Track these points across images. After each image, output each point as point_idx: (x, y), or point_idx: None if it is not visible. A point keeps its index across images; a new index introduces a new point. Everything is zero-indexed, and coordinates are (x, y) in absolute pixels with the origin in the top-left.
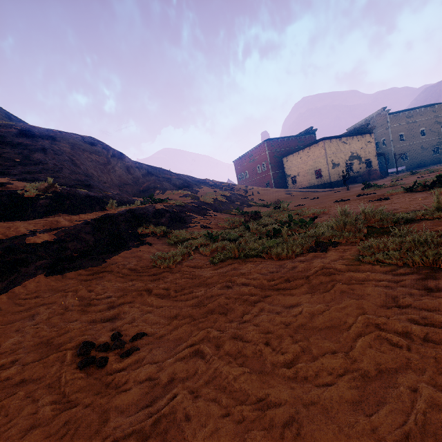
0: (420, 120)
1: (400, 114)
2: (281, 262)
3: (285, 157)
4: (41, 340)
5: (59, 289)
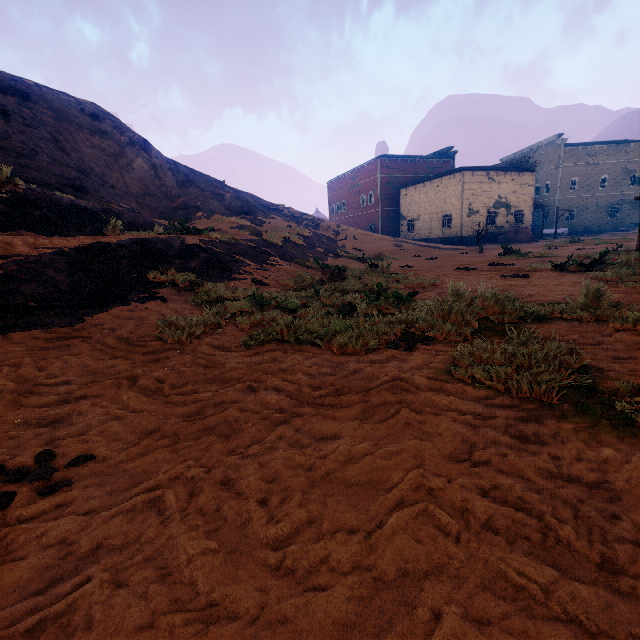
0: (605, 163)
1: (579, 149)
2: (343, 358)
3: (404, 188)
4: None
5: None
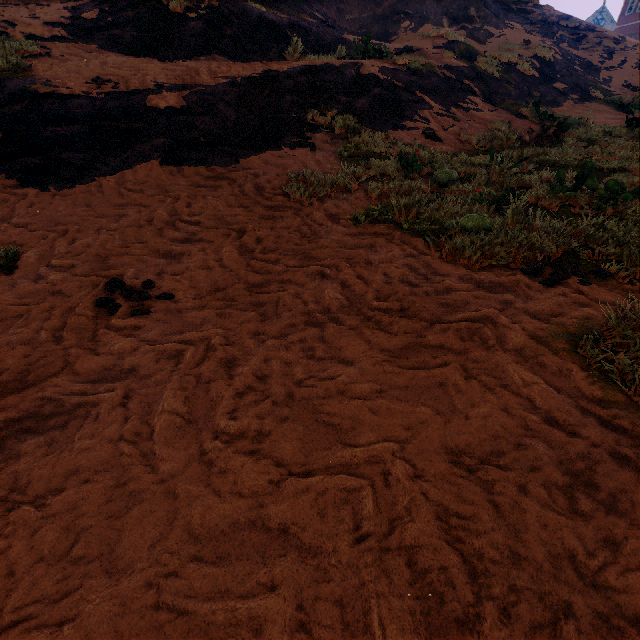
0: None
1: None
2: (447, 268)
3: None
4: (102, 253)
5: (165, 189)
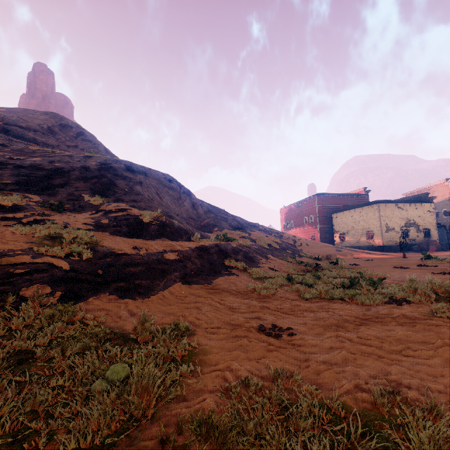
0: None
1: None
2: (365, 306)
3: (335, 213)
4: (222, 320)
5: (196, 295)
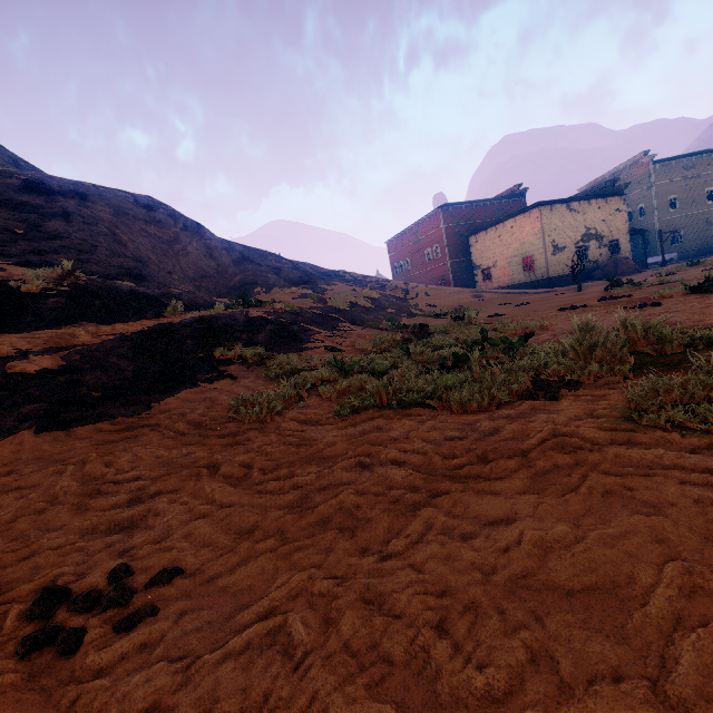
0: (708, 173)
1: (672, 164)
2: (468, 417)
3: (473, 235)
4: None
5: (54, 459)
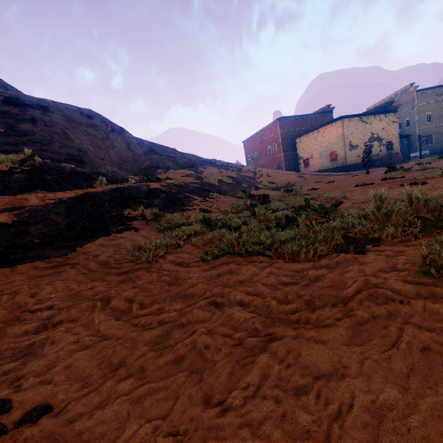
0: None
1: (429, 92)
2: (297, 266)
3: (298, 137)
4: None
5: None
